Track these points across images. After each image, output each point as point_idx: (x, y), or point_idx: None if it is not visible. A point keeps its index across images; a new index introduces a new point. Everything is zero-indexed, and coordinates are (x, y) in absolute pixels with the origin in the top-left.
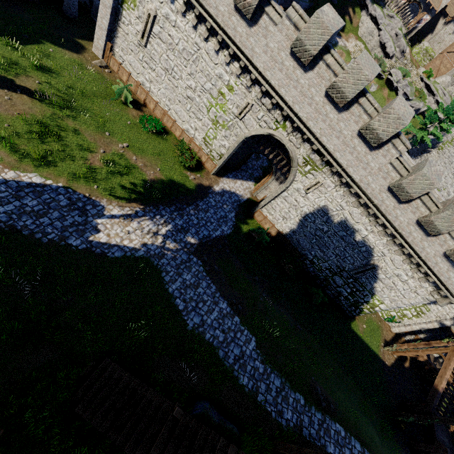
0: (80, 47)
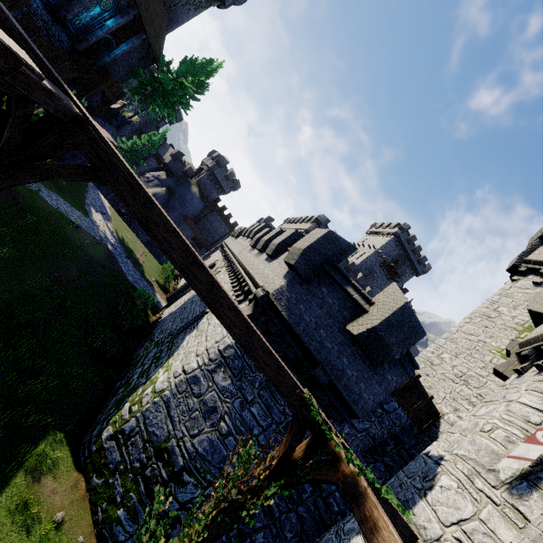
0: None
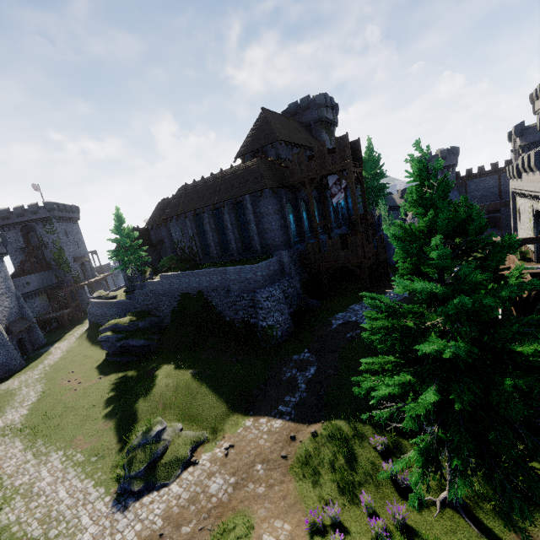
0: None
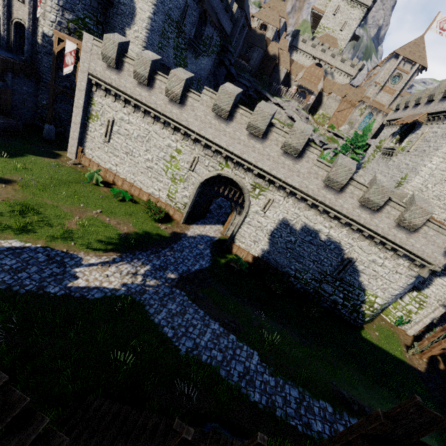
0: (57, 155)
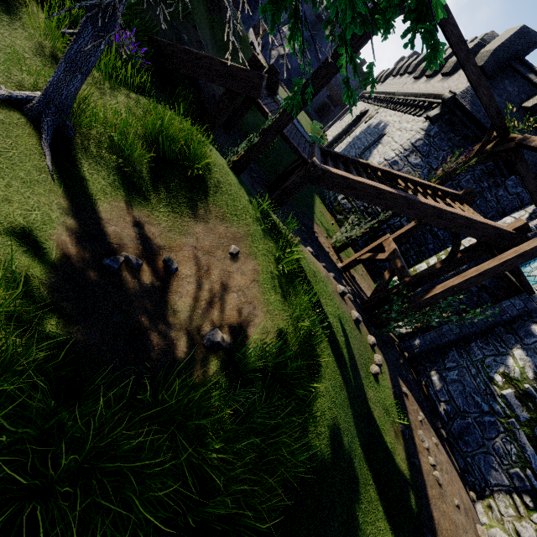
0: None
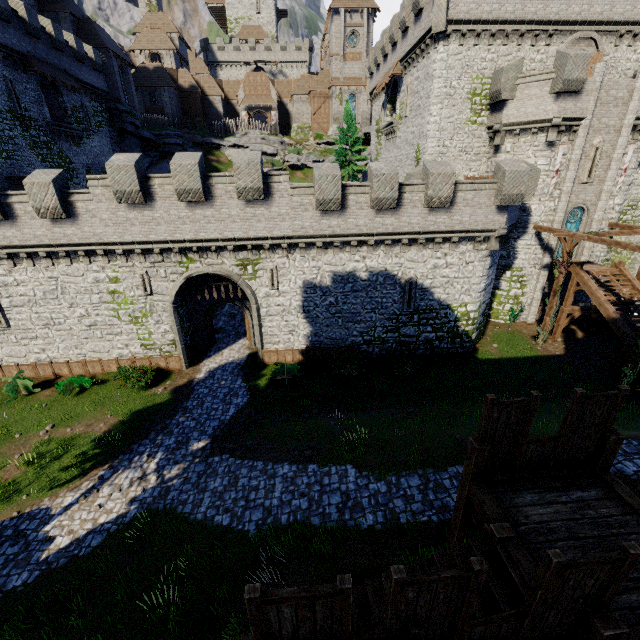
0: None
